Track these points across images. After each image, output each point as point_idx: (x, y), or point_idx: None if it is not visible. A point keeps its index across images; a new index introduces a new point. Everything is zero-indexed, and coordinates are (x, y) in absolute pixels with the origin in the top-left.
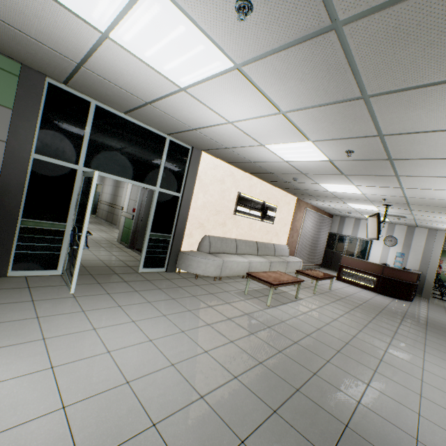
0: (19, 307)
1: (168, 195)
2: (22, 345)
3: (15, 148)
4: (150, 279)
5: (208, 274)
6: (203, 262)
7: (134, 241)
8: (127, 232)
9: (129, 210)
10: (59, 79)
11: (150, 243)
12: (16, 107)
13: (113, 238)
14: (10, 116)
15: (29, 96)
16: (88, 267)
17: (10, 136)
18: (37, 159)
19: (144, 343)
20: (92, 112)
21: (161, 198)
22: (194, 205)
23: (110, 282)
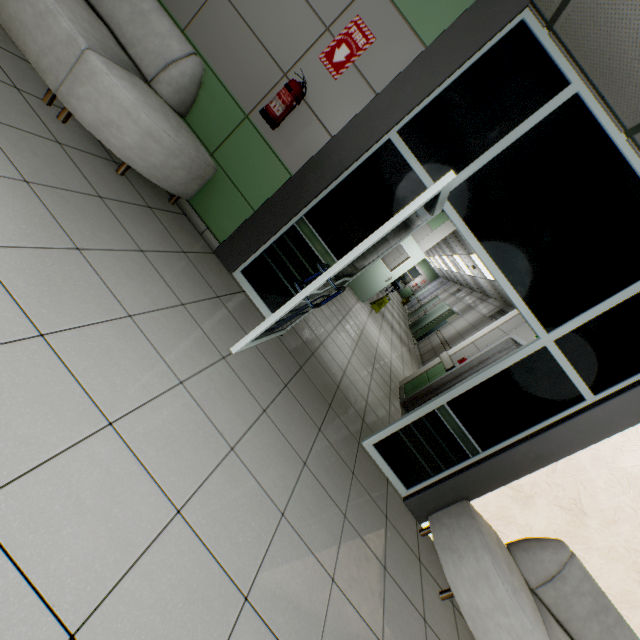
0: (155, 289)
1: (557, 371)
2: (8, 304)
3: (380, 109)
4: (360, 475)
5: (477, 634)
6: (496, 593)
7: (416, 400)
8: (422, 381)
9: (455, 356)
10: (549, 4)
11: (427, 421)
12: (434, 45)
13: (400, 375)
14: (415, 57)
15: (468, 33)
16: (316, 358)
17: (387, 88)
18: (392, 145)
19: (41, 620)
20: (553, 104)
21: (533, 364)
22: (603, 451)
23: (300, 402)
